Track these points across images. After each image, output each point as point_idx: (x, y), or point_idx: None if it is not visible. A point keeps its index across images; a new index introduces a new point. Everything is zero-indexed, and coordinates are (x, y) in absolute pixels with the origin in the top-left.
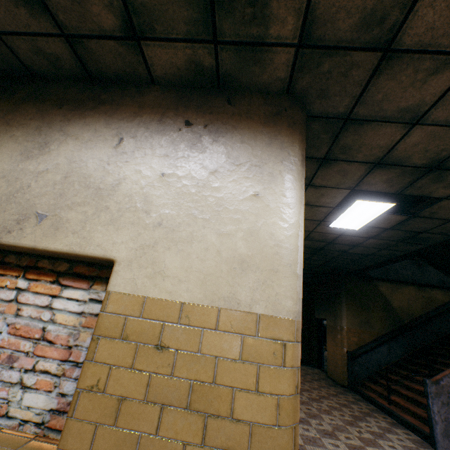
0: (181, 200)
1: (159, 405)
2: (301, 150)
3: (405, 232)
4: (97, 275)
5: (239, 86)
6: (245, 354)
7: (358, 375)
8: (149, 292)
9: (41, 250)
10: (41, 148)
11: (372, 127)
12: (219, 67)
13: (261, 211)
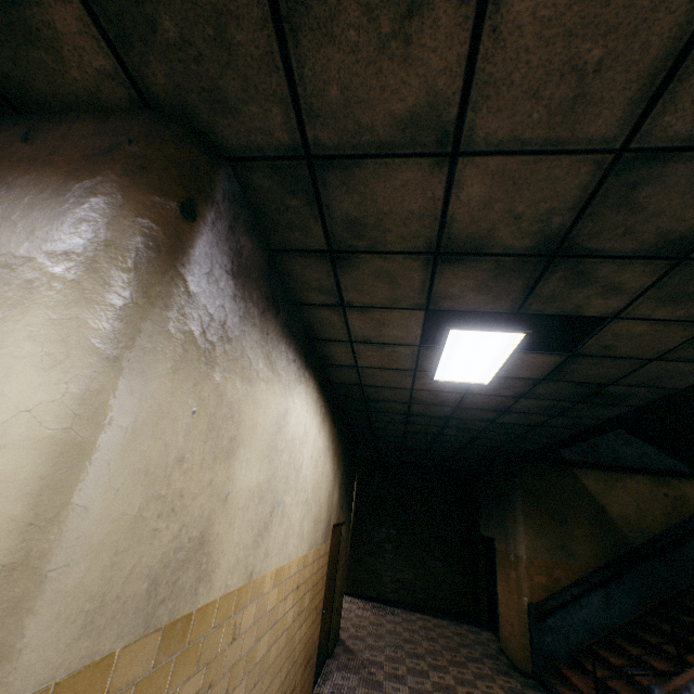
0: None
1: None
2: (147, 224)
3: (577, 385)
4: None
5: (49, 102)
6: None
7: (550, 651)
8: None
9: None
10: None
11: (372, 172)
12: None
13: None
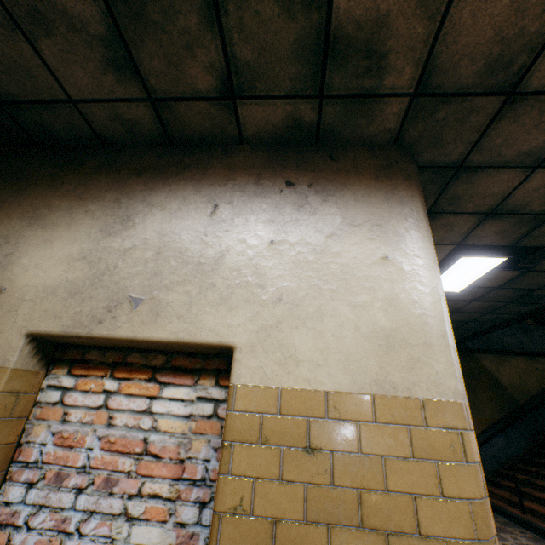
0: (299, 269)
1: (324, 525)
2: (421, 204)
3: (516, 290)
4: (201, 367)
5: (340, 139)
6: (416, 450)
7: None
8: (283, 382)
9: (141, 341)
10: (124, 222)
11: (487, 174)
12: (320, 122)
13: (396, 276)
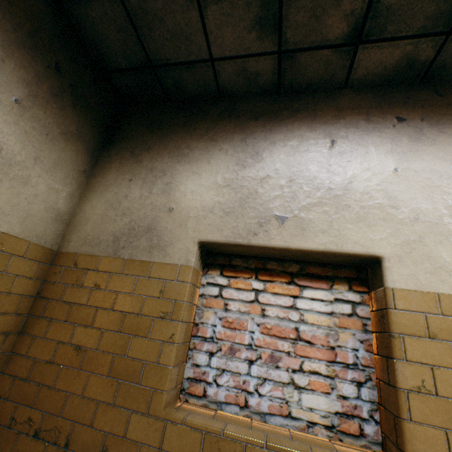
0: (430, 193)
1: None
2: None
3: None
4: (331, 275)
5: (447, 76)
6: None
7: None
8: (438, 288)
9: (293, 250)
10: (254, 157)
11: None
12: (434, 60)
13: None
